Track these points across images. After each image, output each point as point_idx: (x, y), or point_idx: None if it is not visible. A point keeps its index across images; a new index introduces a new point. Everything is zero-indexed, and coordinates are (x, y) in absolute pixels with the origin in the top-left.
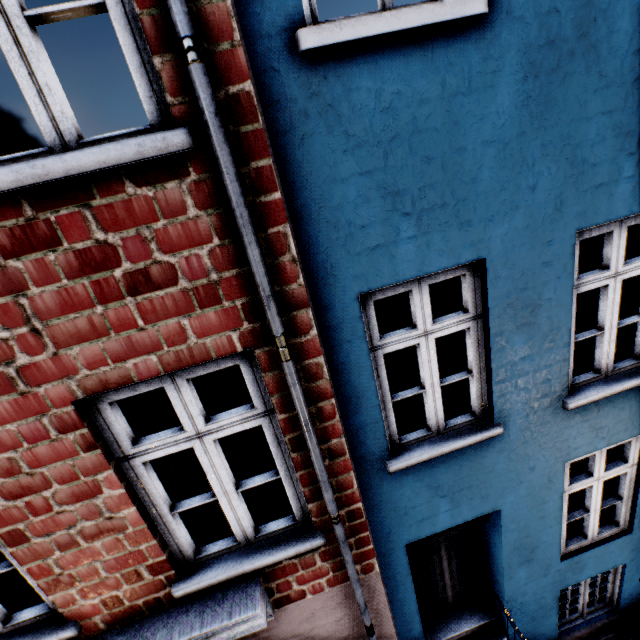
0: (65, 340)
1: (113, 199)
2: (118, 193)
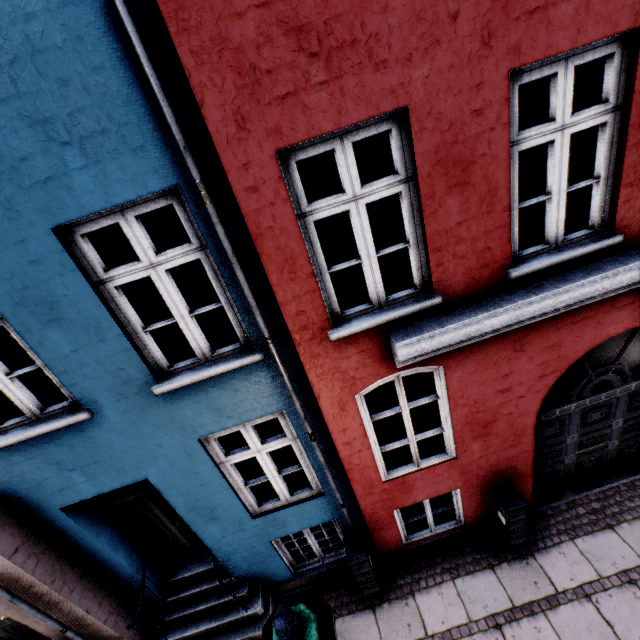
0: None
1: None
2: None
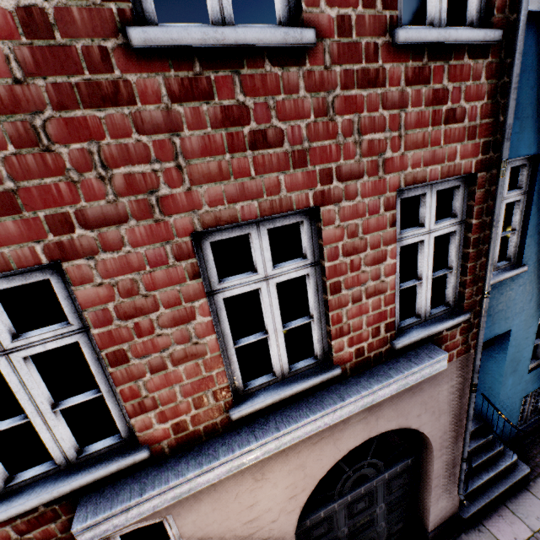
0: (409, 146)
1: (457, 63)
2: (460, 60)
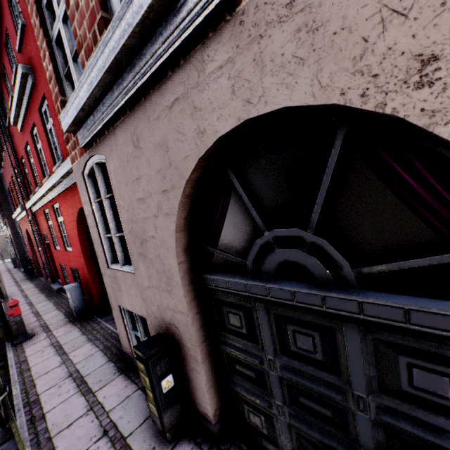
0: None
1: None
2: None
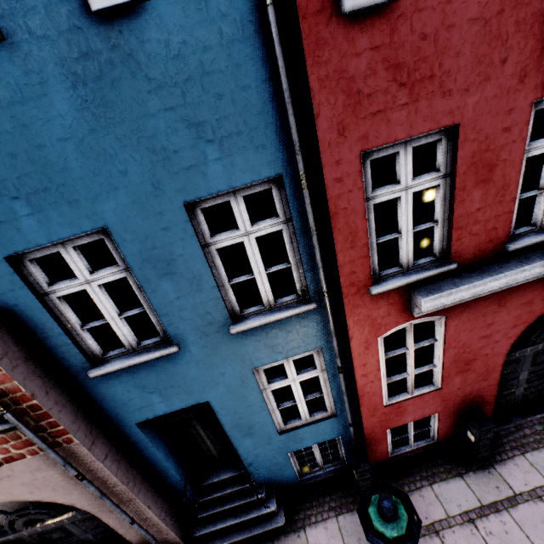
0: None
1: None
2: None
